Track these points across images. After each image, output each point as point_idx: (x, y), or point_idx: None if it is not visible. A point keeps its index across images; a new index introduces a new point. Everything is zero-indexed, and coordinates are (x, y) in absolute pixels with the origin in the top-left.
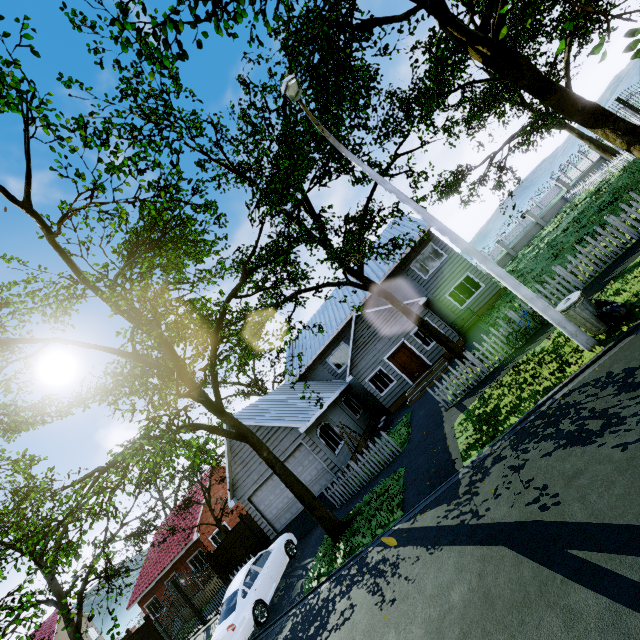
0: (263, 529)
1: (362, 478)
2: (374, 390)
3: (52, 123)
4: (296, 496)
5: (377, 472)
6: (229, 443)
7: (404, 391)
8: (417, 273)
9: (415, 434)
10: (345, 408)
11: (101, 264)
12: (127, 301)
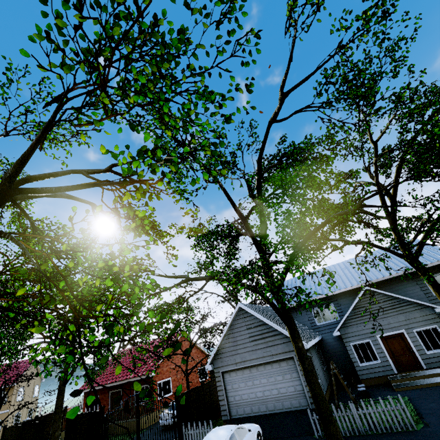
0: (220, 405)
1: (352, 426)
2: (354, 356)
3: (386, 38)
4: (315, 398)
5: (375, 431)
6: (232, 321)
7: (385, 374)
8: (427, 287)
9: (435, 422)
10: (318, 355)
11: (307, 144)
12: (282, 180)
